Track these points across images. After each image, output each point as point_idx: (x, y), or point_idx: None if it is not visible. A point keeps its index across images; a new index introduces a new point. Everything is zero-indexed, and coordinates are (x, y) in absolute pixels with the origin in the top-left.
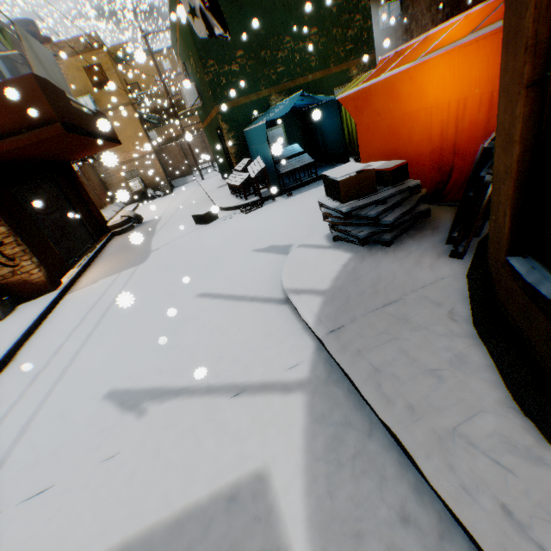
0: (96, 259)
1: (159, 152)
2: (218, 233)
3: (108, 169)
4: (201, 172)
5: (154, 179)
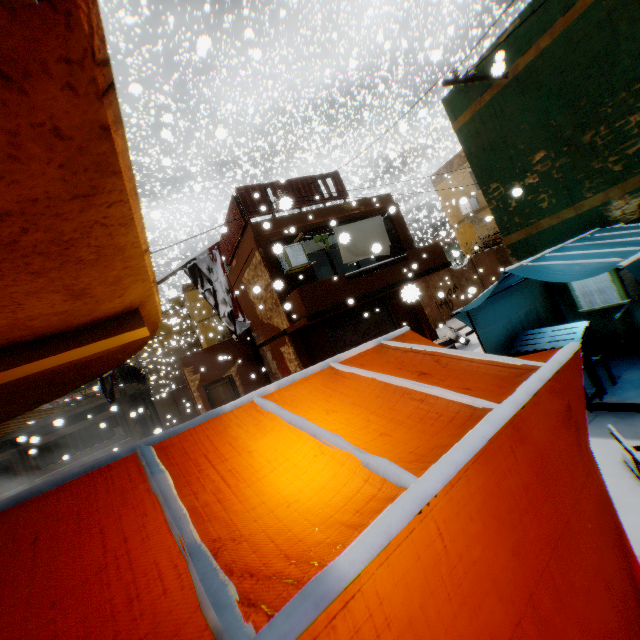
0: None
1: None
2: None
3: None
4: None
5: None
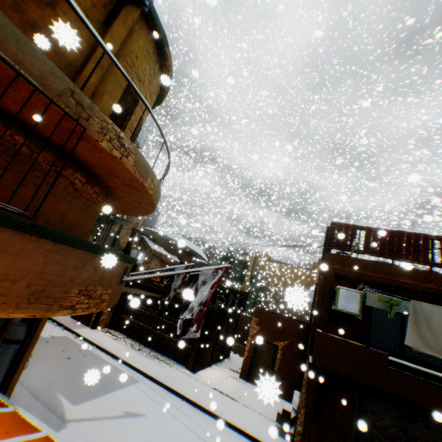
0: None
1: None
2: None
3: None
4: None
5: None
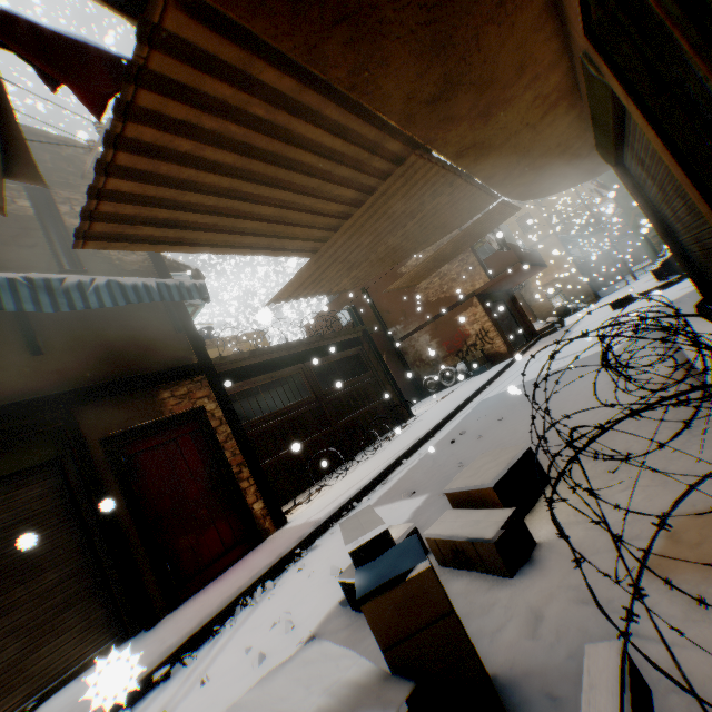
0: (530, 348)
1: (581, 267)
2: (628, 308)
3: (532, 293)
4: (635, 274)
5: (576, 293)
